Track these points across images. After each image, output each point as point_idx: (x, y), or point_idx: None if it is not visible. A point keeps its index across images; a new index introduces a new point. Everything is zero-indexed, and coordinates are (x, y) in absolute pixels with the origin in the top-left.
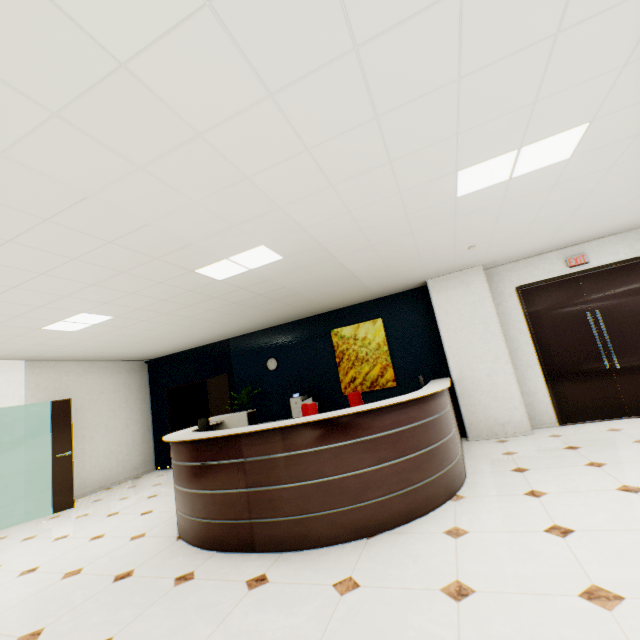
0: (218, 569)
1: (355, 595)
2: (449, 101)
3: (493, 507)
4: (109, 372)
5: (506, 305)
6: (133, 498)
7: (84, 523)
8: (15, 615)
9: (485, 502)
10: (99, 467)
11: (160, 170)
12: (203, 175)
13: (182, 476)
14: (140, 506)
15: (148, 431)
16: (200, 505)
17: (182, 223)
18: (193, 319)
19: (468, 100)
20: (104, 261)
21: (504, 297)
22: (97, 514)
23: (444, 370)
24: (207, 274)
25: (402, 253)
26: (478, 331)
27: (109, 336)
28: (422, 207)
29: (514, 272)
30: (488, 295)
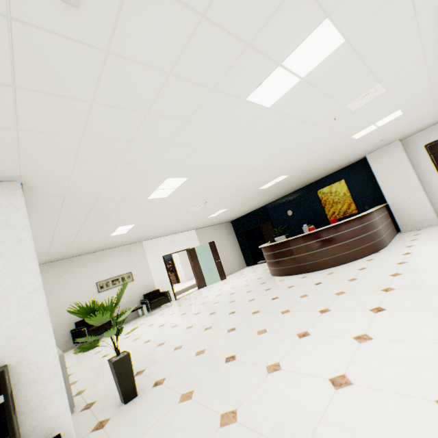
0: (291, 278)
1: (332, 274)
2: (335, 134)
3: (389, 252)
4: (219, 229)
5: (419, 157)
6: (247, 273)
7: (236, 280)
8: (240, 291)
9: (387, 252)
10: (227, 266)
11: (255, 175)
12: (265, 171)
13: (270, 257)
14: (252, 274)
15: (239, 251)
16: (279, 264)
17: (257, 181)
18: (253, 202)
19: (341, 131)
20: (234, 195)
21: (417, 153)
22: (238, 278)
23: (384, 199)
24: (261, 188)
25: (342, 156)
26: (400, 176)
27: (223, 215)
28: (342, 146)
29: (422, 137)
30: (403, 156)
